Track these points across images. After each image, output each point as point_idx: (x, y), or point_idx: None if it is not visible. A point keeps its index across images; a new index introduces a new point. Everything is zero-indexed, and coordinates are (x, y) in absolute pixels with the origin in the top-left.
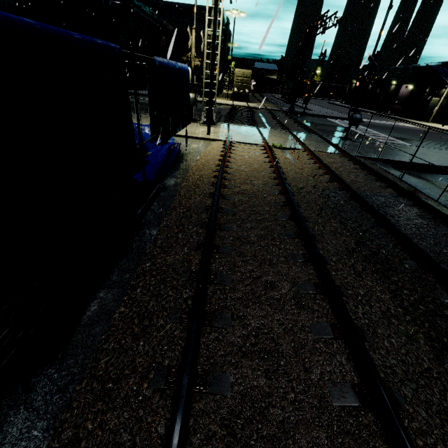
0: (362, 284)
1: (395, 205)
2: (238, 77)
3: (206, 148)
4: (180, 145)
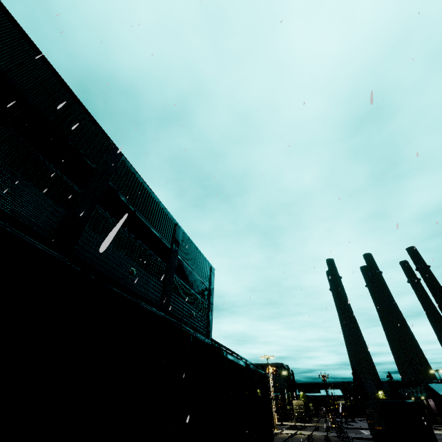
0: (294, 441)
1: (320, 439)
2: (295, 405)
3: None
4: None
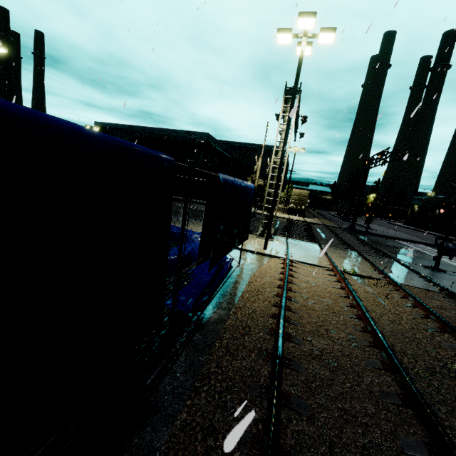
0: None
1: None
2: (295, 195)
3: (262, 266)
4: (232, 261)
